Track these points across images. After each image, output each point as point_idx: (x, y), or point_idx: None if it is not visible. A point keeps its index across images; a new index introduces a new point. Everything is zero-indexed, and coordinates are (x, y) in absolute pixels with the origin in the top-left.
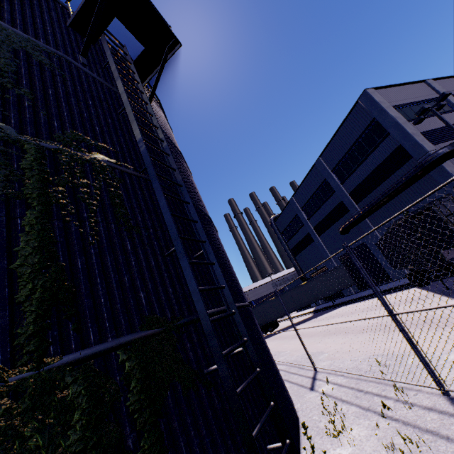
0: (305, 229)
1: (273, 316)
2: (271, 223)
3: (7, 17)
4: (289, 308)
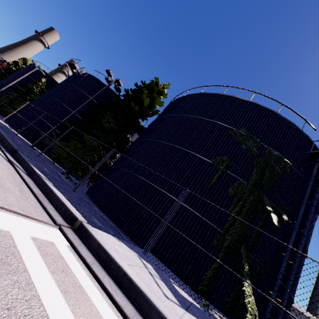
0: None
1: None
2: None
3: (287, 155)
4: None
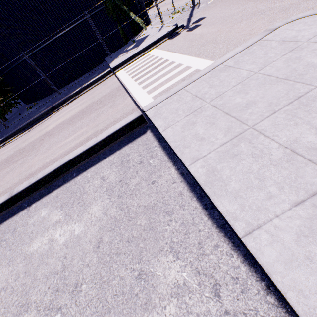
0: None
1: None
2: None
3: None
4: None
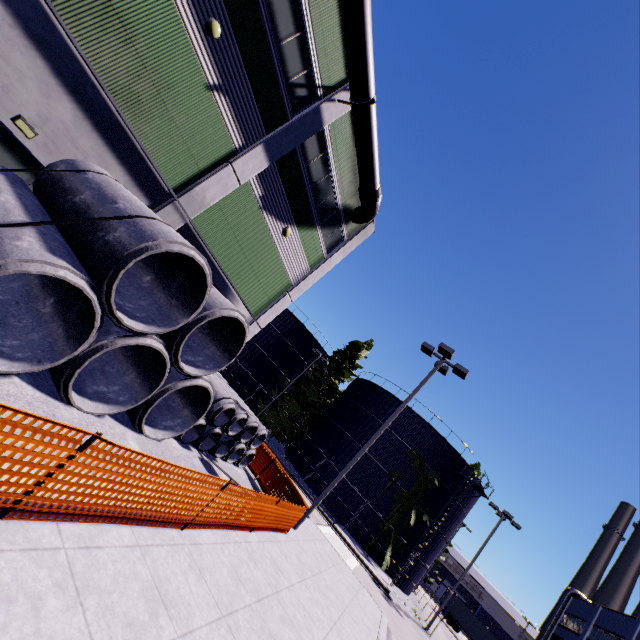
0: (576, 639)
1: (460, 619)
2: (565, 590)
3: (442, 475)
4: (474, 634)
